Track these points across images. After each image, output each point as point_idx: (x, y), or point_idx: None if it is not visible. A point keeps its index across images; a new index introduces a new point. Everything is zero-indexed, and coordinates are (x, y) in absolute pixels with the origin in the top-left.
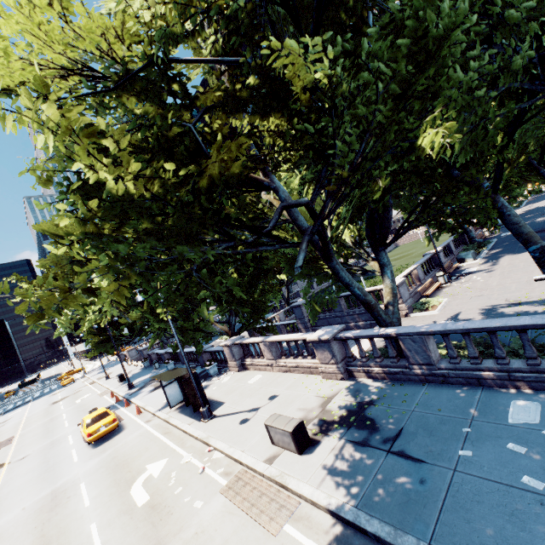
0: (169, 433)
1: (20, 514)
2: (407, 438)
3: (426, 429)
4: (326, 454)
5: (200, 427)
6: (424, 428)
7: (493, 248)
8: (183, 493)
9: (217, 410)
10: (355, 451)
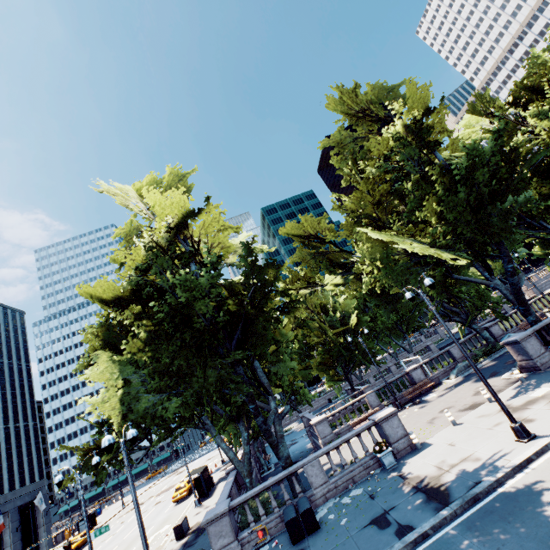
0: (188, 508)
1: (135, 533)
2: (190, 548)
3: (197, 546)
4: (178, 544)
5: (191, 510)
6: (197, 545)
7: (500, 355)
8: (154, 544)
9: (205, 500)
10: (180, 547)
